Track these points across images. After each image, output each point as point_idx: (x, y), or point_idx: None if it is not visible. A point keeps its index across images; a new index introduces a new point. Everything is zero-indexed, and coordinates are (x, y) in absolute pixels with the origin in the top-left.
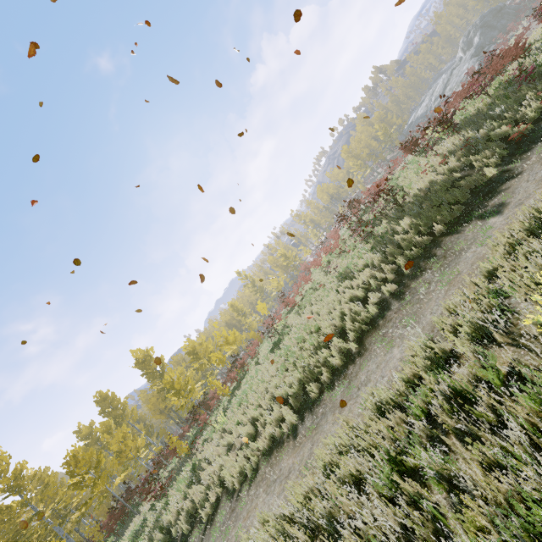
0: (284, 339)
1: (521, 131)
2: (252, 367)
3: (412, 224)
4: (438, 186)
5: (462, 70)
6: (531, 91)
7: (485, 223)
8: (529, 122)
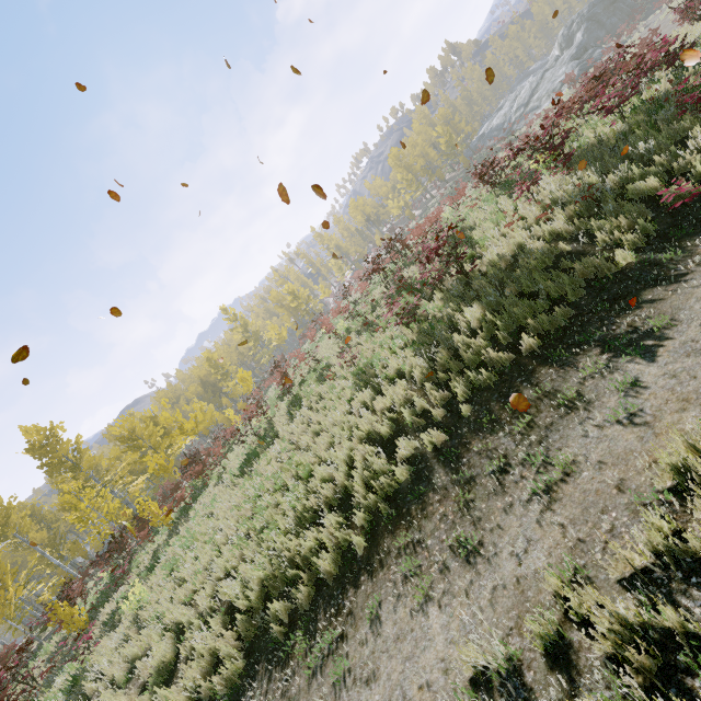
0: (260, 461)
1: (680, 194)
2: (213, 483)
3: (483, 319)
4: (533, 261)
5: (557, 75)
6: (696, 126)
7: (619, 366)
8: (693, 180)
